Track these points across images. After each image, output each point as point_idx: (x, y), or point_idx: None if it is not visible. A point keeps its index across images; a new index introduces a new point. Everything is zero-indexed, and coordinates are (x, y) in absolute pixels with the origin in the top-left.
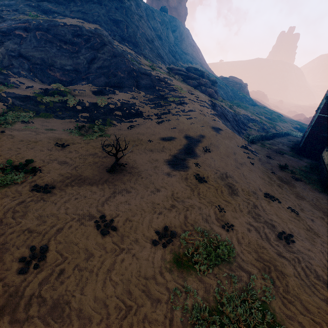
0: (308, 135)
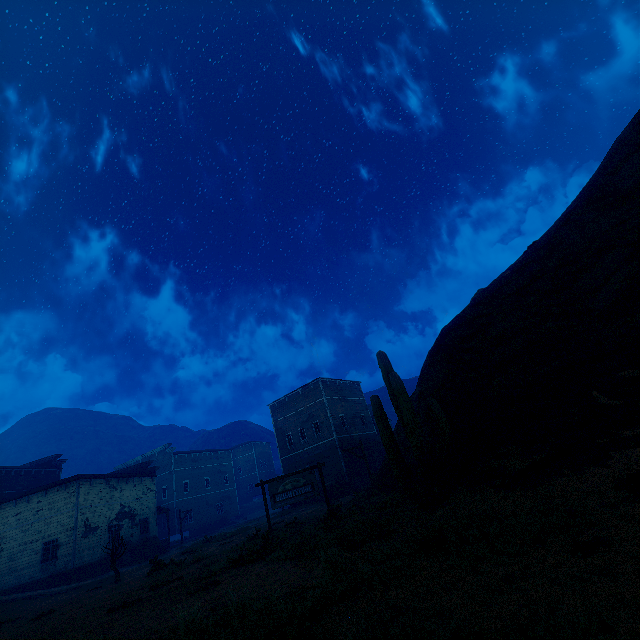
0: None
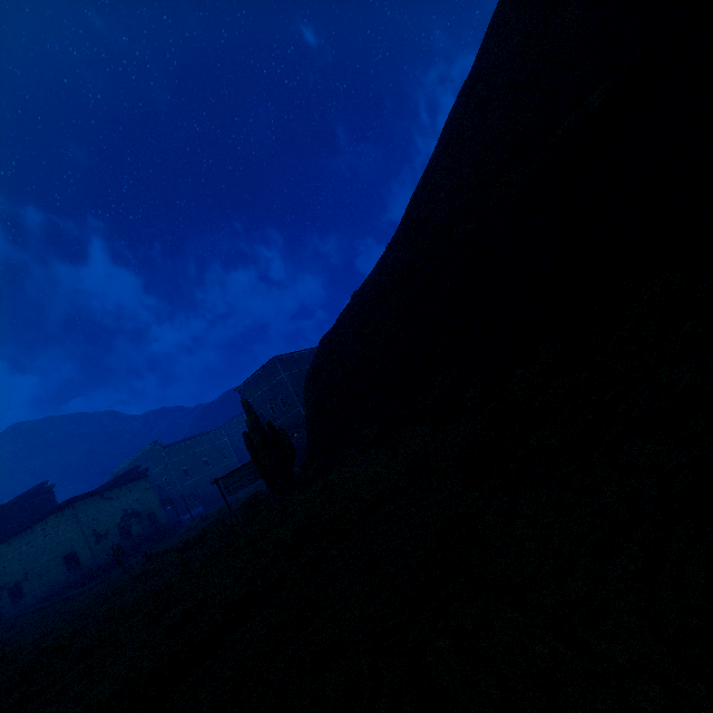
0: None
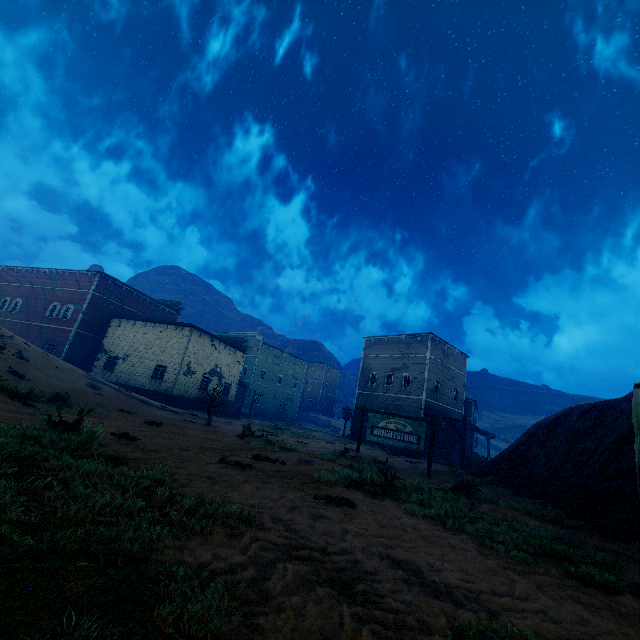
0: (67, 354)
